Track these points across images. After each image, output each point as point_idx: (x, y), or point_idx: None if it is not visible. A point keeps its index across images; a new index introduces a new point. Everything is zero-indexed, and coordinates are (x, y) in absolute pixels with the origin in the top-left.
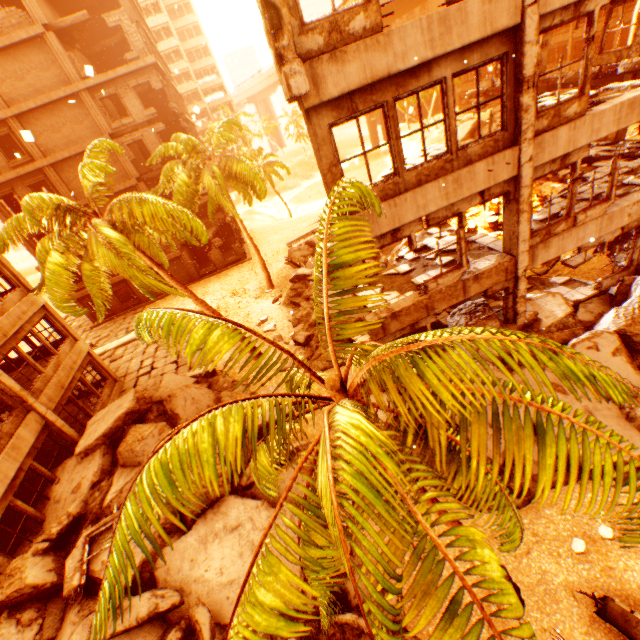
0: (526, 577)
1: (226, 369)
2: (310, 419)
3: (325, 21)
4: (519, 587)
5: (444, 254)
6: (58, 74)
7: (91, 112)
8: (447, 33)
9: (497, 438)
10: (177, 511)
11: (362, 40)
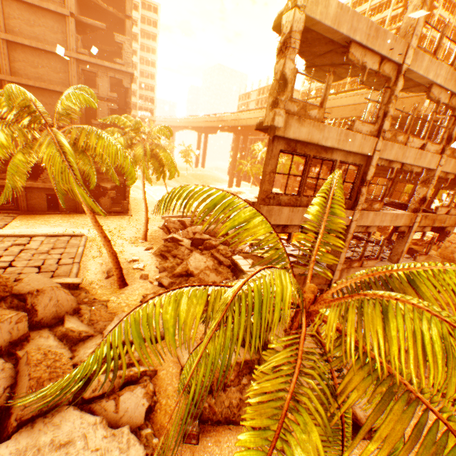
0: None
1: (89, 287)
2: (160, 348)
3: (301, 102)
4: None
5: (290, 256)
6: (61, 40)
7: (70, 71)
8: (346, 141)
9: (424, 355)
10: (113, 380)
11: (313, 121)
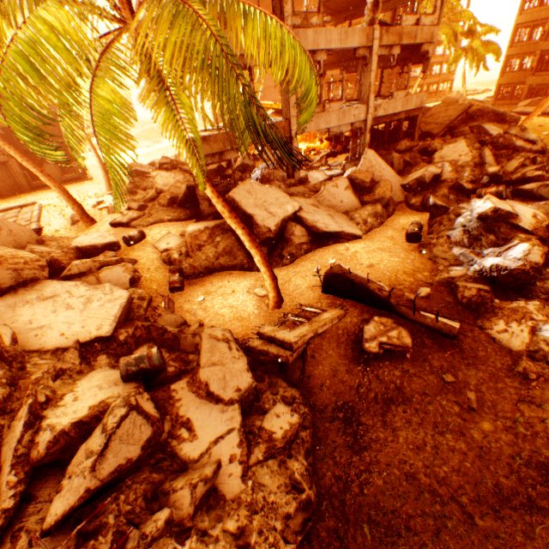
0: (287, 291)
1: (55, 235)
2: (138, 248)
3: None
4: (282, 296)
5: None
6: None
7: None
8: None
9: (223, 19)
10: None
11: None
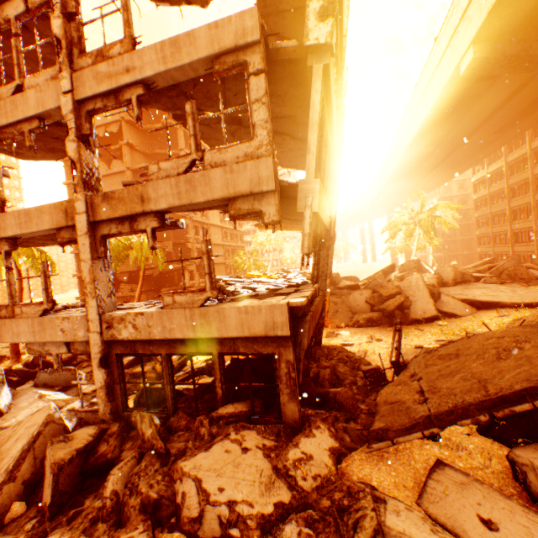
0: None
1: (5, 363)
2: None
3: None
4: None
5: None
6: None
7: None
8: None
9: None
10: None
11: None
